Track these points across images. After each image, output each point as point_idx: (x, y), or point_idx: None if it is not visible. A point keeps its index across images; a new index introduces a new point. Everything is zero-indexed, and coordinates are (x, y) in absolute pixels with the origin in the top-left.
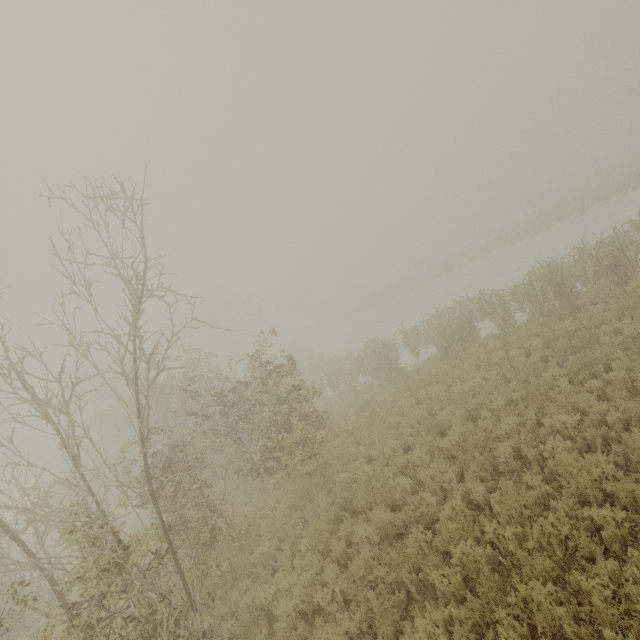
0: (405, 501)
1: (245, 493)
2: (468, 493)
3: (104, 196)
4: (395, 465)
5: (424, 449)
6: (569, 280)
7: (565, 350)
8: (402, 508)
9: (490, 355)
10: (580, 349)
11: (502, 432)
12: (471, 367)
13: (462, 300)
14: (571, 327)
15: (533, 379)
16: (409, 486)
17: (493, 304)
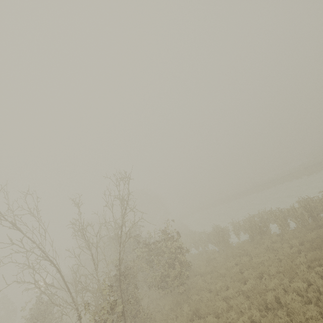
0: (223, 315)
1: (149, 298)
2: (253, 316)
3: (122, 178)
4: (221, 296)
5: (234, 289)
6: (319, 208)
7: (309, 248)
8: (220, 317)
9: (273, 244)
10: (317, 249)
11: (271, 287)
12: (263, 249)
13: (262, 211)
14: (313, 236)
15: (289, 262)
16: (225, 307)
17: (277, 216)
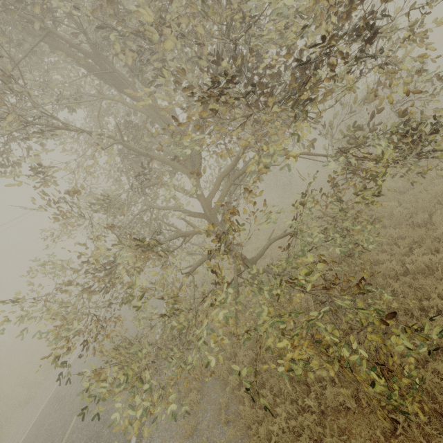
0: None
1: None
2: None
3: None
4: None
5: None
6: None
7: None
8: None
9: None
10: None
11: None
12: None
13: None
14: None
15: None
16: None
17: None
